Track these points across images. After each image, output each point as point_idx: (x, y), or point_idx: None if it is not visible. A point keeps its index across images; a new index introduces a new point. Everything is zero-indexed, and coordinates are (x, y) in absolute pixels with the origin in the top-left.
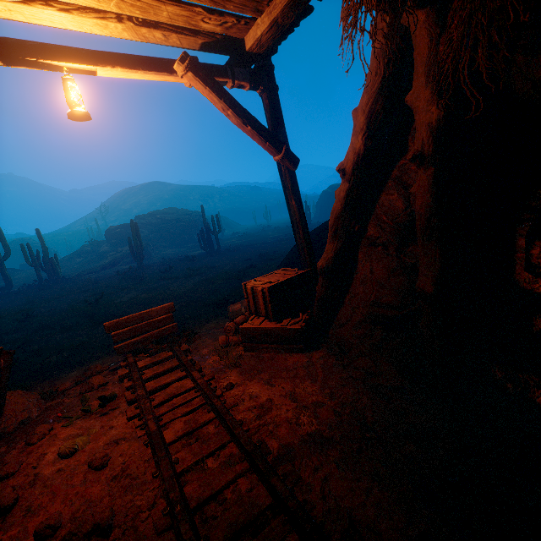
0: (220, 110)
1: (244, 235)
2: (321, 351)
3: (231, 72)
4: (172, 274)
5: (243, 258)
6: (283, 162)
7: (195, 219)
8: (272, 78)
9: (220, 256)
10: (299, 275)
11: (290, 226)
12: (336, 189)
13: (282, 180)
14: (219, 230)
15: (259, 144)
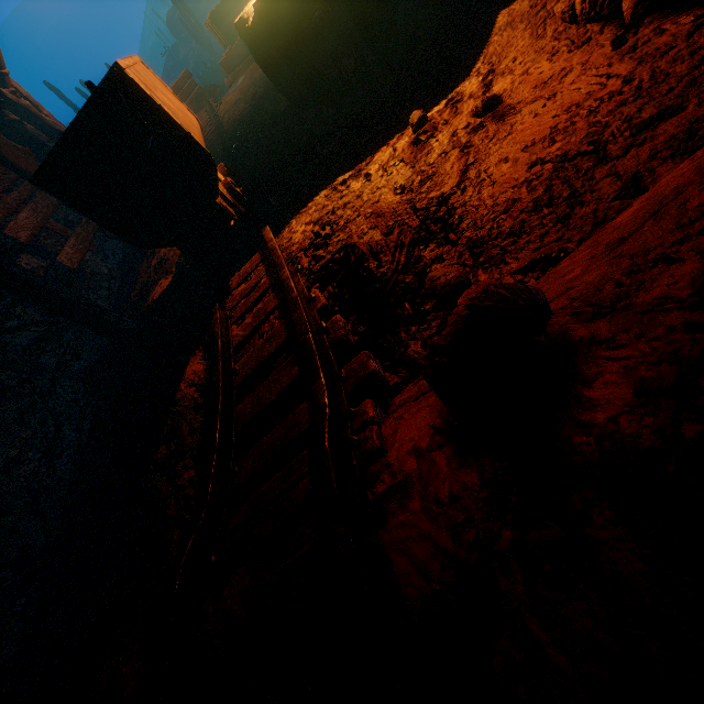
0: None
1: None
2: None
3: None
4: None
5: None
6: None
7: None
8: None
9: None
10: None
11: None
12: None
13: None
14: None
15: None
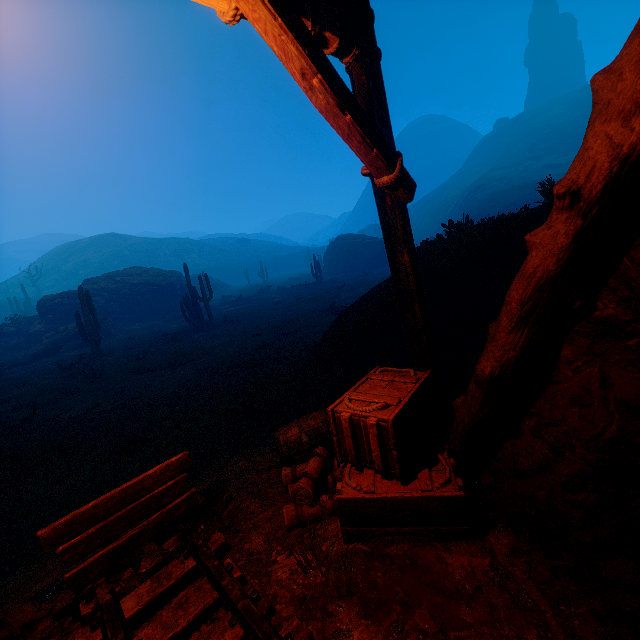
0: (294, 76)
1: (240, 299)
2: (502, 532)
3: (310, 6)
4: (148, 363)
5: (248, 332)
6: (392, 188)
7: (172, 281)
8: (372, 36)
9: (214, 330)
10: (423, 384)
11: (296, 285)
12: (346, 240)
13: (385, 220)
14: (210, 295)
15: (356, 152)
